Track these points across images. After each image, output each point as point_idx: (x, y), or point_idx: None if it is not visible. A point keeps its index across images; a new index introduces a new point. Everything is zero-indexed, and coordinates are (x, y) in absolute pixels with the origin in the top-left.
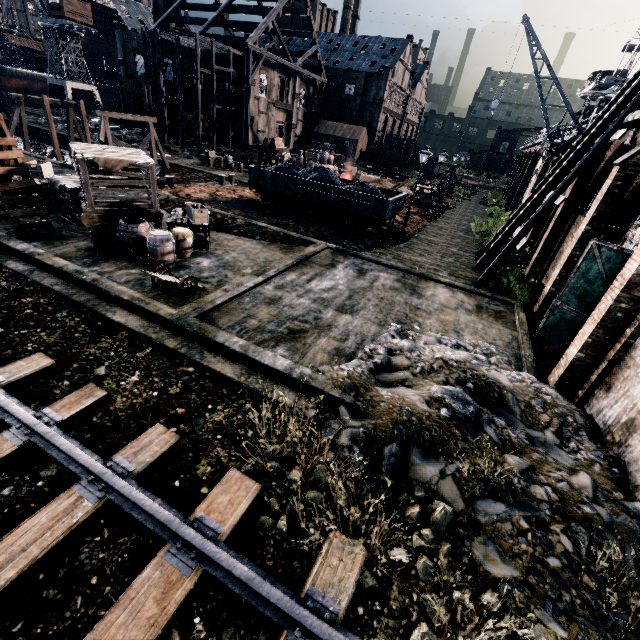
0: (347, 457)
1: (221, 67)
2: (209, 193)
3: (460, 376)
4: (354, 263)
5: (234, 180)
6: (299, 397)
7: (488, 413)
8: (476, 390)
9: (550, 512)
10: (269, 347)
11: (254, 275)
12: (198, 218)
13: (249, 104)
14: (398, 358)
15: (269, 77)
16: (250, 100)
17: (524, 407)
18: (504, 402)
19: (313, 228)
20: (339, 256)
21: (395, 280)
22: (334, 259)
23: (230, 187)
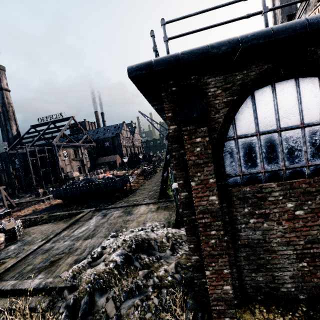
0: (60, 319)
1: (41, 155)
2: (32, 210)
3: (130, 243)
4: (102, 212)
5: (52, 198)
6: (42, 298)
7: (140, 255)
8: (137, 246)
9: (152, 289)
10: (33, 277)
11: (40, 241)
12: (8, 225)
13: (59, 164)
14: (106, 249)
15: (67, 151)
16: (60, 162)
17: (159, 244)
18: (151, 246)
19: (86, 205)
20: (96, 212)
21: (121, 212)
22: (92, 215)
23: (48, 202)
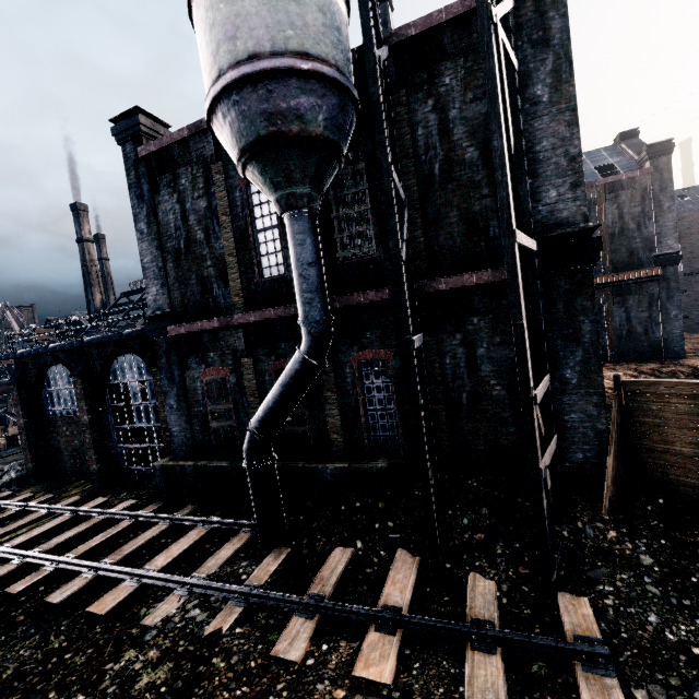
0: None
1: None
2: None
3: None
4: None
5: None
6: None
7: None
8: None
9: (25, 470)
10: None
11: None
12: (13, 432)
13: None
14: None
15: None
16: None
17: None
18: None
19: None
20: None
21: None
22: None
23: None
